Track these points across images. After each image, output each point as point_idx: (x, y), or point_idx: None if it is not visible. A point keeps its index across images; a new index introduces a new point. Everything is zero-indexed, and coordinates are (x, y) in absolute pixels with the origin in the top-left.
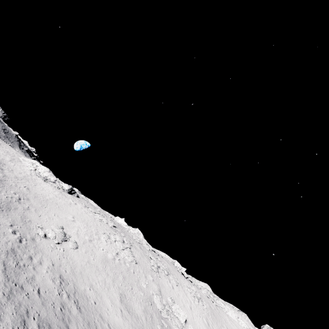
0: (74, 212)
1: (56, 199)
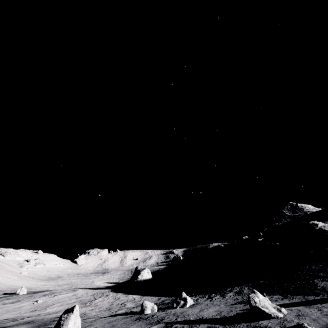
0: None
1: None
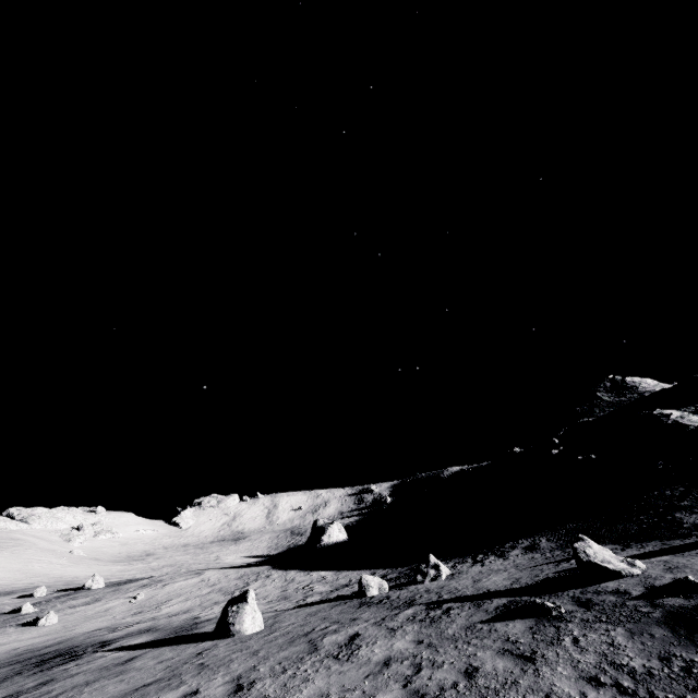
0: (13, 565)
1: (2, 570)
